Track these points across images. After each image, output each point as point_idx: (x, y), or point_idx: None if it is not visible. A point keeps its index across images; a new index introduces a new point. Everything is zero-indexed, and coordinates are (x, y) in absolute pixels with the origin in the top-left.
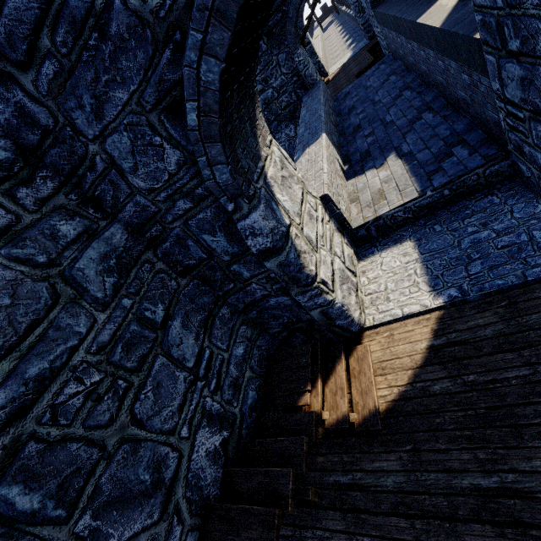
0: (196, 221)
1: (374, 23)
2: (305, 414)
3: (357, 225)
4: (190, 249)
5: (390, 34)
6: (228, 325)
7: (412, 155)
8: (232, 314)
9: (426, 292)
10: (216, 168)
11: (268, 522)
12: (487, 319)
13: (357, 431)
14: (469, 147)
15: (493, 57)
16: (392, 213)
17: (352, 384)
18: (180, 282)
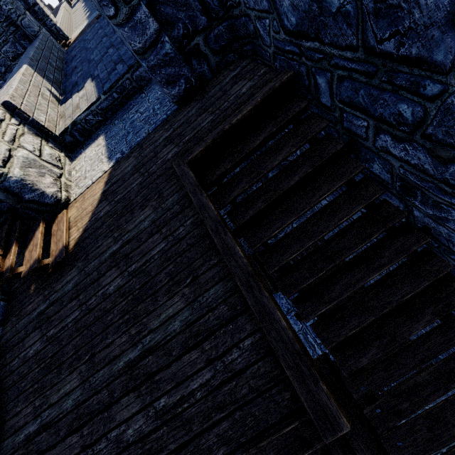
0: None
1: None
2: None
3: (61, 132)
4: None
5: None
6: None
7: (99, 76)
8: None
9: (106, 162)
10: None
11: None
12: (130, 162)
13: (52, 268)
14: (125, 63)
15: None
16: (84, 117)
17: (51, 241)
18: None
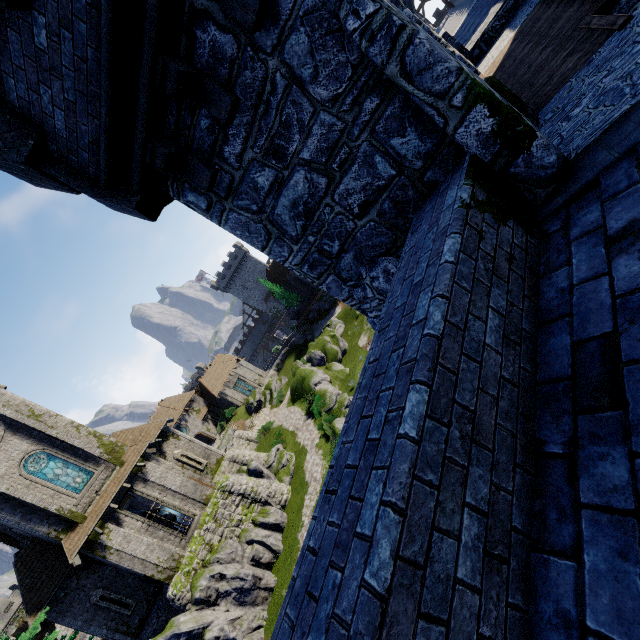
0: None
1: None
2: None
3: (471, 48)
4: None
5: None
6: None
7: None
8: None
9: (511, 34)
10: None
11: None
12: (535, 9)
13: None
14: None
15: None
16: (491, 26)
17: None
18: None
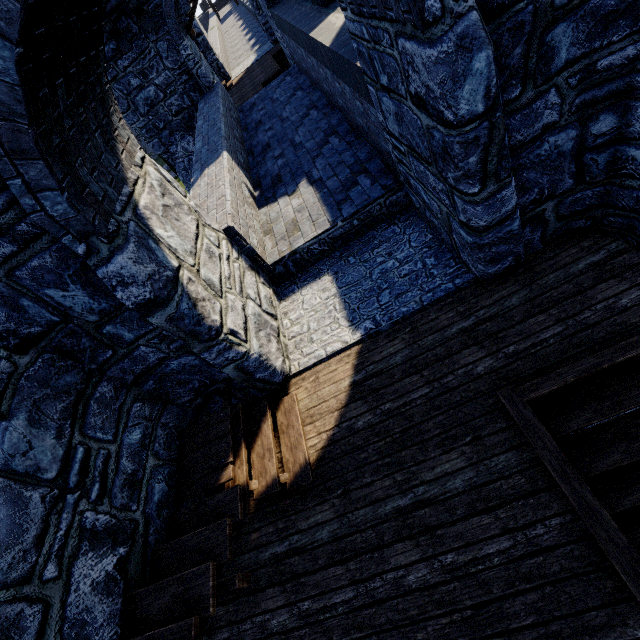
0: (29, 271)
1: (274, 26)
2: (228, 491)
3: (273, 261)
4: (28, 312)
5: (290, 42)
6: (113, 406)
7: (323, 182)
8: (117, 391)
9: (346, 327)
10: (44, 196)
11: (183, 639)
12: (396, 347)
13: (290, 491)
14: (371, 176)
15: (373, 88)
16: (308, 246)
17: (281, 441)
18: (18, 361)
